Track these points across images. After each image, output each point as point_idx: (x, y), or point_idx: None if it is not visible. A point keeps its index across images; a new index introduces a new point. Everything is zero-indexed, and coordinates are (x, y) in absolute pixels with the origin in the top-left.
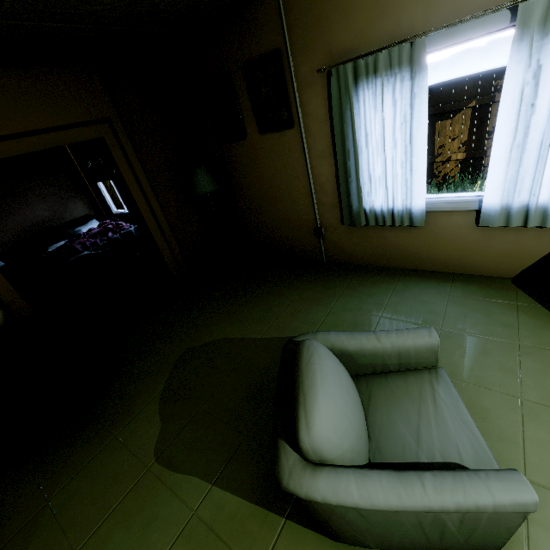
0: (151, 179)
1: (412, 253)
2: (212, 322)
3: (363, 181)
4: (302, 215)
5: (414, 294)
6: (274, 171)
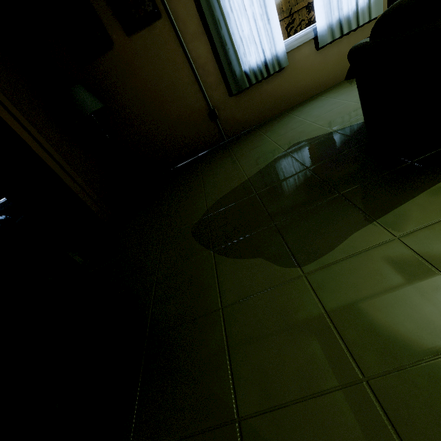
0: (18, 110)
1: (286, 94)
2: (188, 207)
3: (238, 45)
4: (193, 106)
5: (310, 108)
6: (154, 72)
